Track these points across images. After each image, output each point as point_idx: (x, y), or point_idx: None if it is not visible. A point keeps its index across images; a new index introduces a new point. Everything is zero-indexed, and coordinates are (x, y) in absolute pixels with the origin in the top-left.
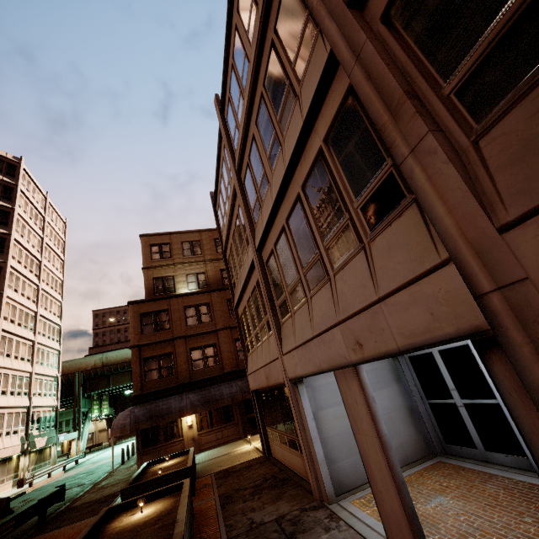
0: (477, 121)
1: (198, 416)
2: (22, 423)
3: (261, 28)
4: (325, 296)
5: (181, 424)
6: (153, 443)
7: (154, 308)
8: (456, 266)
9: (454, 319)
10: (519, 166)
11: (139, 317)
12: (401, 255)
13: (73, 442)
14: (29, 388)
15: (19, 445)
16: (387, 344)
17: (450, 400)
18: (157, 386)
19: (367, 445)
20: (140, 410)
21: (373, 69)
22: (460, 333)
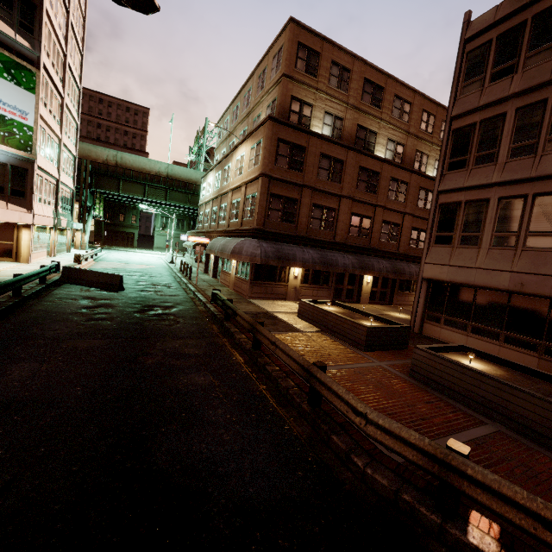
0: None
1: (303, 270)
2: (53, 195)
3: None
4: None
5: (288, 271)
6: (263, 279)
7: (293, 139)
8: None
9: None
10: None
11: (276, 142)
12: None
13: (78, 232)
14: (57, 158)
15: (52, 218)
16: None
17: None
18: (276, 228)
19: None
20: (268, 246)
21: None
22: None
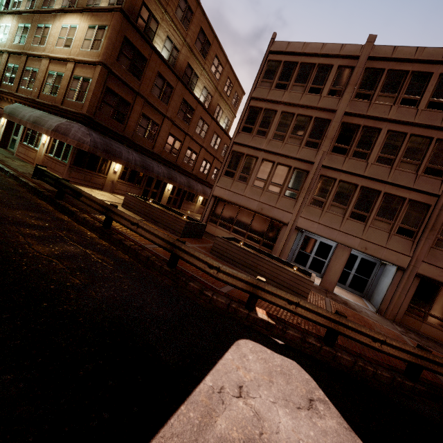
0: (434, 245)
1: (122, 168)
2: None
3: (438, 127)
4: (359, 227)
5: (109, 165)
6: (83, 166)
7: (138, 45)
8: (411, 258)
9: (401, 263)
10: (432, 257)
11: (122, 39)
12: (400, 246)
13: None
14: None
15: None
16: (378, 255)
17: (309, 254)
18: (106, 122)
19: (336, 265)
20: (97, 137)
21: (439, 217)
22: (399, 266)
